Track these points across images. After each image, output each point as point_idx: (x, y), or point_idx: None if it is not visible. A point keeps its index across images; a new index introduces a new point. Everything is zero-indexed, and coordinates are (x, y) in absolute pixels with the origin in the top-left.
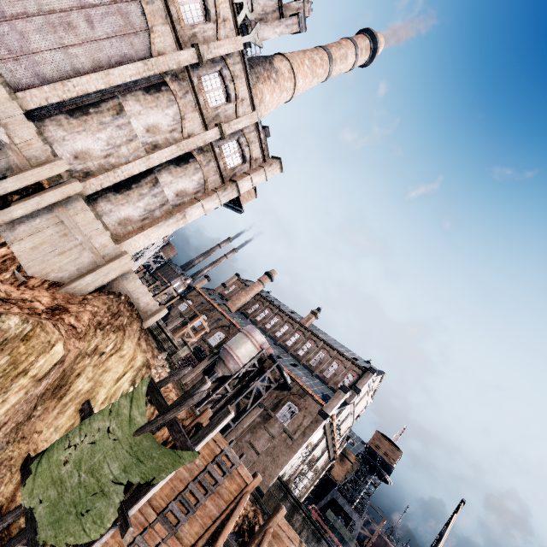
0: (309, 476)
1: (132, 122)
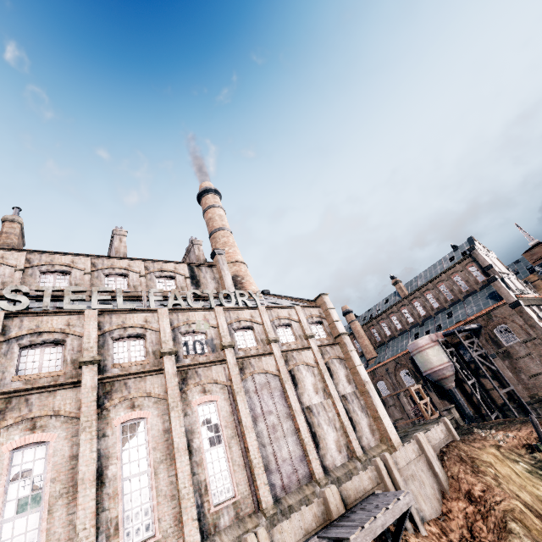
0: None
1: (314, 403)
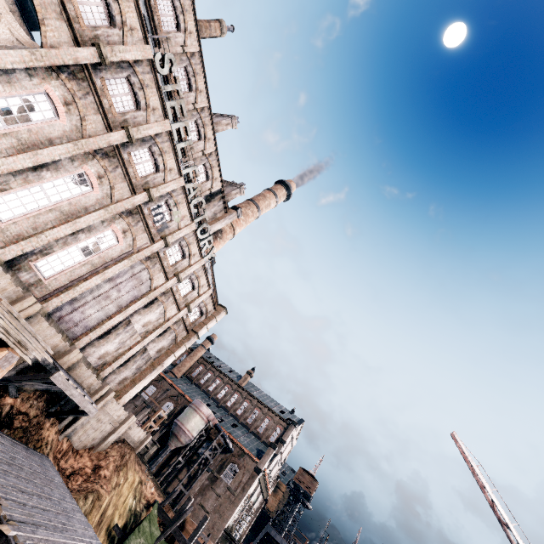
0: (248, 520)
1: (135, 326)
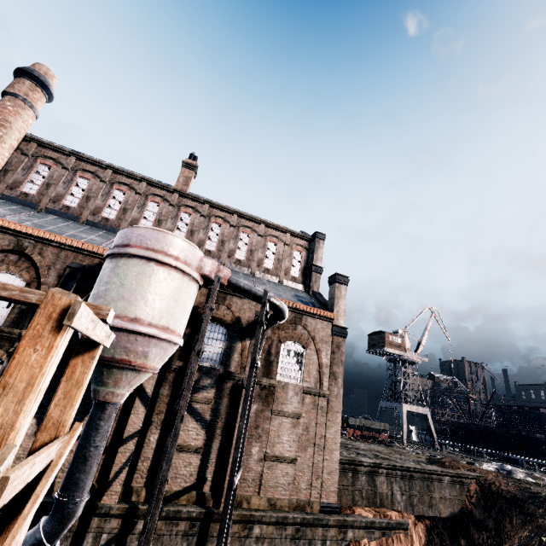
0: None
1: None
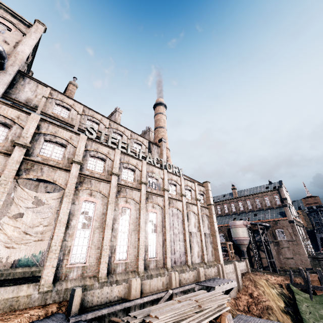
0: (309, 243)
1: (193, 231)
